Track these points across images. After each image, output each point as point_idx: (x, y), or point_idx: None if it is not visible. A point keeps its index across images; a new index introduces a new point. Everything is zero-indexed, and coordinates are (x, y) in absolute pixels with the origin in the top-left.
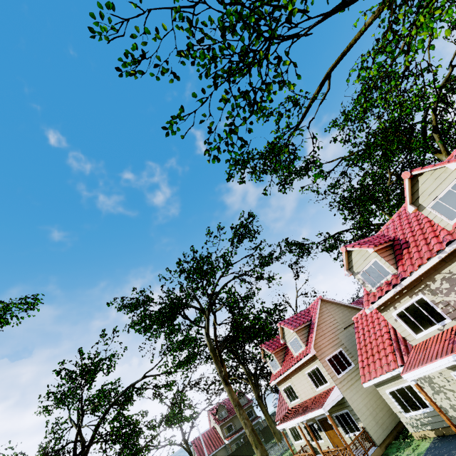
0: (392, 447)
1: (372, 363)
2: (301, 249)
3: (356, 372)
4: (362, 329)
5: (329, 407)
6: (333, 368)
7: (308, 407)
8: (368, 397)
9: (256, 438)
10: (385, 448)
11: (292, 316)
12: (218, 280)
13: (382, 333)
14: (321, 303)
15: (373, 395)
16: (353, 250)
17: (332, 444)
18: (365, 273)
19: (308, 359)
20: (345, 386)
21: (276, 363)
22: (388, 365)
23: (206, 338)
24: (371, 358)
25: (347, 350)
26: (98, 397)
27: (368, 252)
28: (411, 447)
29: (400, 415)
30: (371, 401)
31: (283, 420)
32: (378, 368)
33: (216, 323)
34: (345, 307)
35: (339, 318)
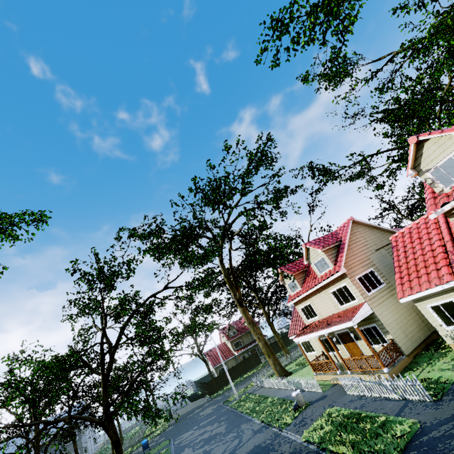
0: (421, 357)
1: (415, 279)
2: (326, 174)
3: (387, 291)
4: (403, 247)
5: (358, 321)
6: (363, 286)
7: (331, 322)
8: (398, 313)
9: (269, 350)
10: (413, 358)
11: (318, 238)
12: (232, 210)
13: (434, 248)
14: (352, 224)
15: (404, 312)
16: (426, 140)
17: (350, 354)
18: (438, 170)
19: (335, 278)
20: (375, 303)
21: (296, 285)
22: (440, 278)
23: (220, 265)
24: (415, 274)
25: (378, 271)
26: (120, 299)
27: (452, 139)
28: (448, 356)
29: (439, 328)
30: (401, 317)
31: (301, 334)
32: (424, 283)
33: (232, 249)
34: (378, 230)
35: (371, 240)
